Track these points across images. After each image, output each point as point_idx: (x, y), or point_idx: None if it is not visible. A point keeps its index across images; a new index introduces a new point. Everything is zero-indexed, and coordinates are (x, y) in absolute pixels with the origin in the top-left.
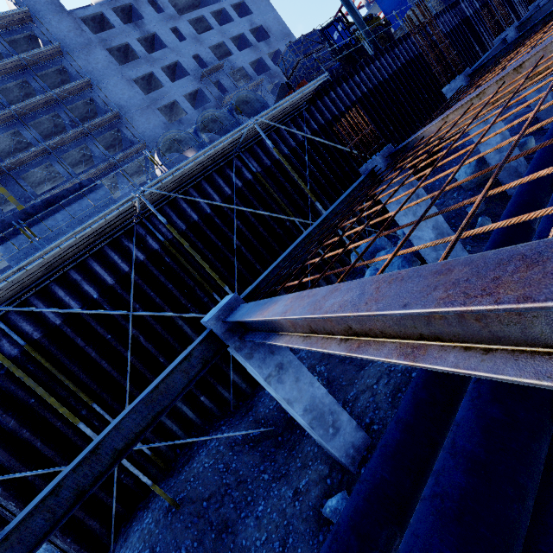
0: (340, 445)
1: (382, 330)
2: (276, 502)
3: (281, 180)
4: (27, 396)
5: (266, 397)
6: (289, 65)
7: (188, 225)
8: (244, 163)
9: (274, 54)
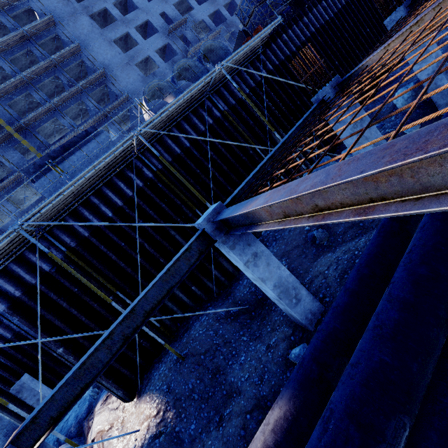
0: (301, 311)
1: (341, 202)
2: (253, 354)
3: (244, 116)
4: (72, 286)
5: (240, 285)
6: (245, 13)
7: (173, 157)
8: (213, 104)
9: (229, 5)
